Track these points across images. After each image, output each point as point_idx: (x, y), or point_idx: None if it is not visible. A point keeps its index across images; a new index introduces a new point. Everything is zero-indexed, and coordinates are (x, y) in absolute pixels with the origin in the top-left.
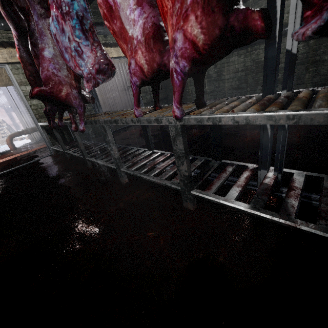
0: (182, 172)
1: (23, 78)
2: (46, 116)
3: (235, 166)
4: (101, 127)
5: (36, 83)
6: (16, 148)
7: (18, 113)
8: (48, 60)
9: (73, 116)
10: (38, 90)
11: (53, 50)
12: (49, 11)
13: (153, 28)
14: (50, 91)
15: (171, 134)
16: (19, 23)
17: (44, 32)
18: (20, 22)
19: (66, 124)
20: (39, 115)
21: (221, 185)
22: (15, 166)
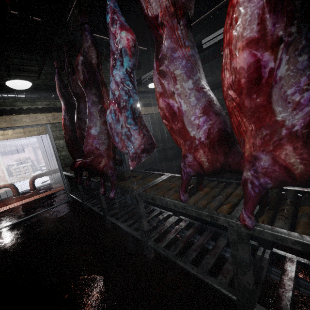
0: (241, 282)
1: (59, 133)
2: (74, 172)
3: (296, 264)
4: (133, 198)
5: (72, 145)
6: (35, 188)
7: (44, 156)
8: (93, 136)
9: (103, 180)
10: (79, 163)
11: (98, 129)
12: (101, 99)
13: (214, 134)
14: (90, 163)
15: (231, 236)
16: (69, 100)
17: (94, 114)
18: (71, 99)
19: (92, 182)
20: (65, 164)
21: (292, 303)
22: (32, 213)
